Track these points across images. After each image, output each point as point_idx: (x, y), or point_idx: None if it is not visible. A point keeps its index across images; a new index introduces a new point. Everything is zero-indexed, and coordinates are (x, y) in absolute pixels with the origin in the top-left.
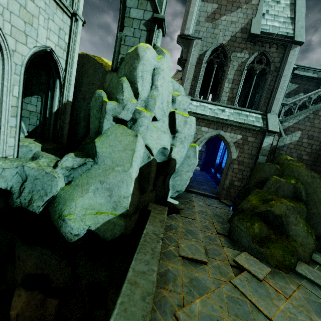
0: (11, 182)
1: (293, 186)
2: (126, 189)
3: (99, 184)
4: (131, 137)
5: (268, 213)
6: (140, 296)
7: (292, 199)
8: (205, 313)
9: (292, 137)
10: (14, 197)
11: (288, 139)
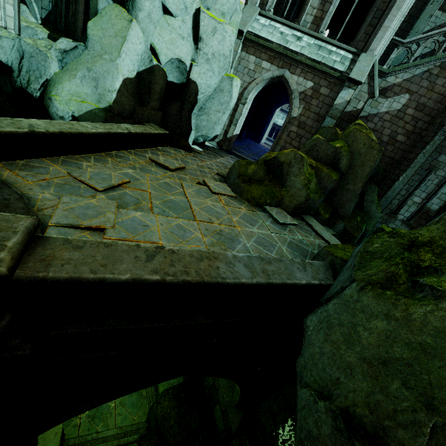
0: (10, 57)
1: (334, 150)
2: (111, 82)
3: (86, 72)
4: (125, 21)
5: (274, 161)
6: (69, 127)
7: (326, 166)
8: (131, 174)
9: (393, 103)
10: (15, 76)
11: (386, 105)
